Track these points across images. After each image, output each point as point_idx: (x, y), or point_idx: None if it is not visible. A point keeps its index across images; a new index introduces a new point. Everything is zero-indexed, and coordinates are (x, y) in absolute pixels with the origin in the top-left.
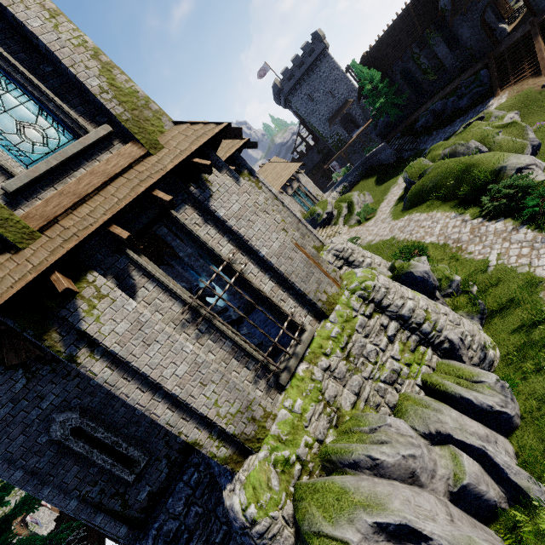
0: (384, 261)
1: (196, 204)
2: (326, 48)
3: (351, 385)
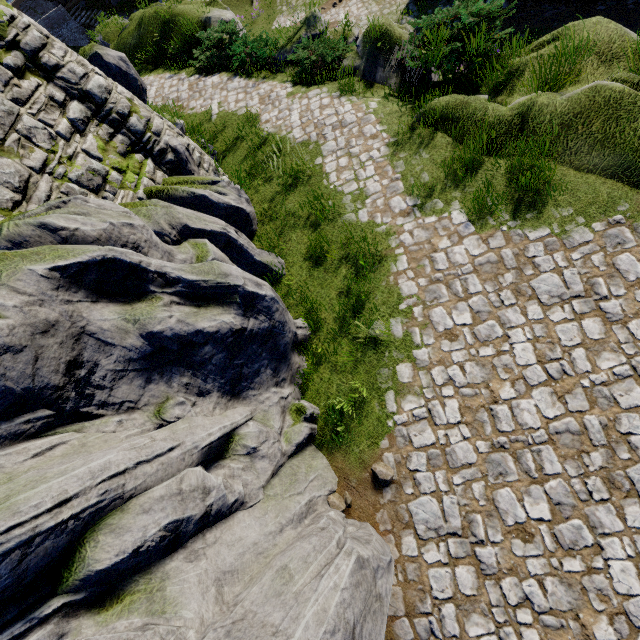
0: None
1: None
2: None
3: None
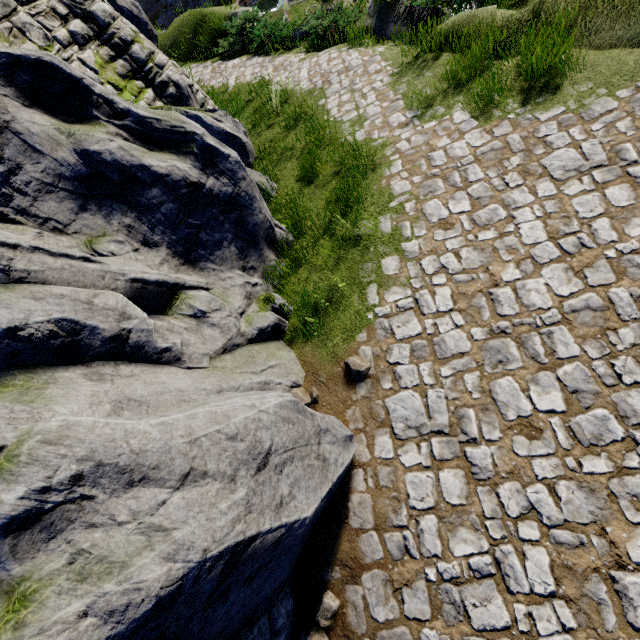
0: None
1: None
2: None
3: None
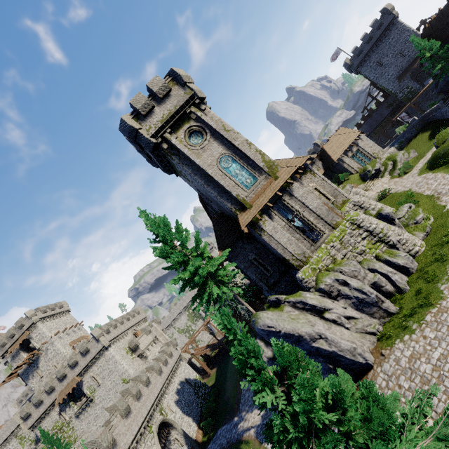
0: (384, 206)
1: (288, 193)
2: (395, 18)
3: (341, 252)
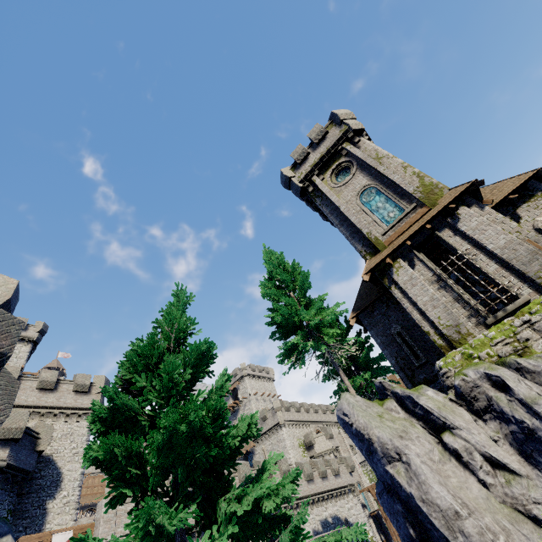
0: None
1: (451, 227)
2: None
3: None
